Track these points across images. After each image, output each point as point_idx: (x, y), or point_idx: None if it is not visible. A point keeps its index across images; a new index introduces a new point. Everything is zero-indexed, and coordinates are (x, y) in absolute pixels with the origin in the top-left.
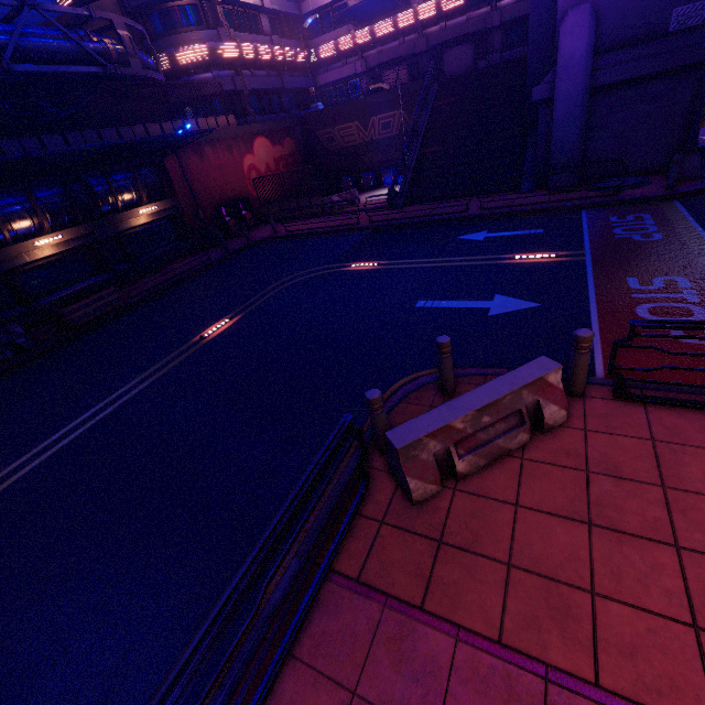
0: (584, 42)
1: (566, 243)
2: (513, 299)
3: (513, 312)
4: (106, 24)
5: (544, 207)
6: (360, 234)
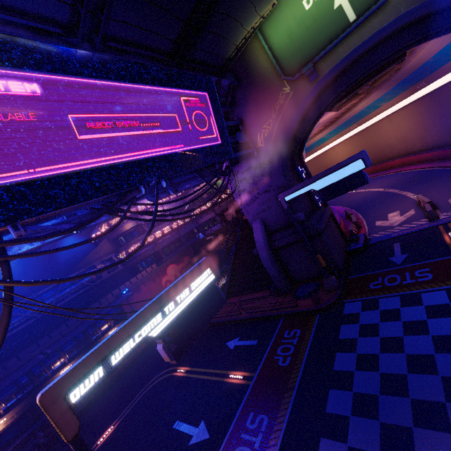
0: (261, 235)
1: (255, 362)
2: (205, 427)
3: (197, 443)
4: (102, 250)
5: (268, 315)
6: None
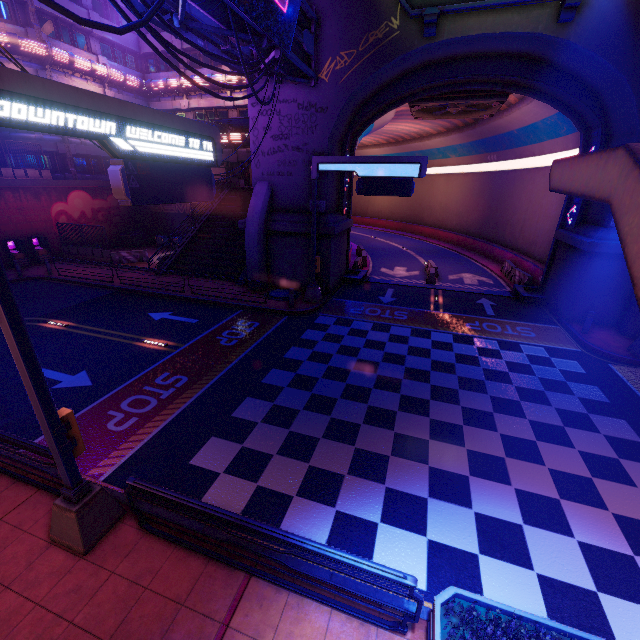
0: (261, 203)
1: (187, 336)
2: (87, 376)
3: (68, 388)
4: None
5: (223, 302)
6: (105, 292)
